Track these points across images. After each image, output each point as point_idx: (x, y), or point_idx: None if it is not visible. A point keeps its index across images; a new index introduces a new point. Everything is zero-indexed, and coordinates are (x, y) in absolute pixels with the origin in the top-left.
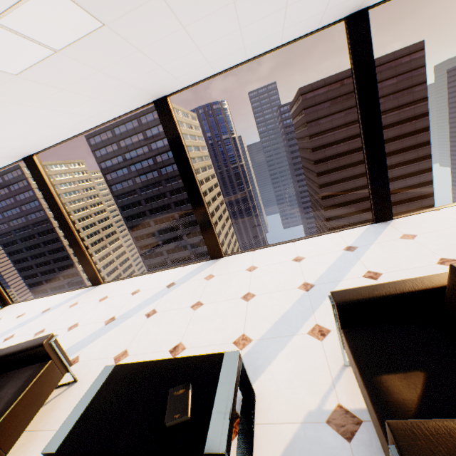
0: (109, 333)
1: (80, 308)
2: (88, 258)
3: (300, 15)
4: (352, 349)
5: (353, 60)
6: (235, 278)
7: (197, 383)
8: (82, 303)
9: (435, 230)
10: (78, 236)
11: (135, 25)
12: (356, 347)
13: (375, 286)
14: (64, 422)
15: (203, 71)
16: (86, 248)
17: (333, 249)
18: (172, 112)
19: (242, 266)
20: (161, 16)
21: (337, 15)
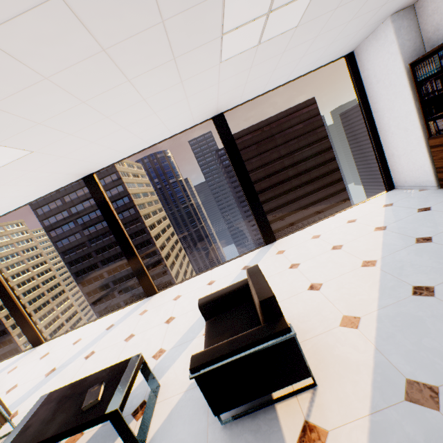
0: (49, 382)
1: (20, 370)
2: (28, 320)
3: (176, 123)
4: (206, 331)
5: (222, 141)
6: (163, 308)
7: (109, 381)
8: (21, 366)
9: (296, 245)
10: (17, 300)
11: (56, 147)
12: (207, 329)
13: (222, 289)
14: (5, 441)
15: (118, 156)
16: (25, 309)
17: (235, 270)
18: (99, 184)
19: (170, 297)
20: (74, 141)
21: (204, 118)
